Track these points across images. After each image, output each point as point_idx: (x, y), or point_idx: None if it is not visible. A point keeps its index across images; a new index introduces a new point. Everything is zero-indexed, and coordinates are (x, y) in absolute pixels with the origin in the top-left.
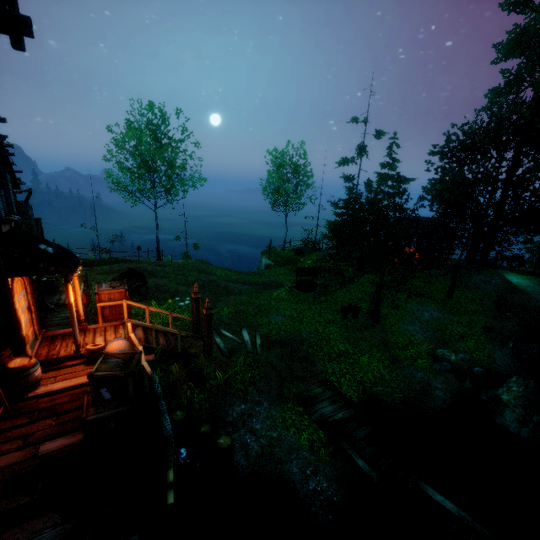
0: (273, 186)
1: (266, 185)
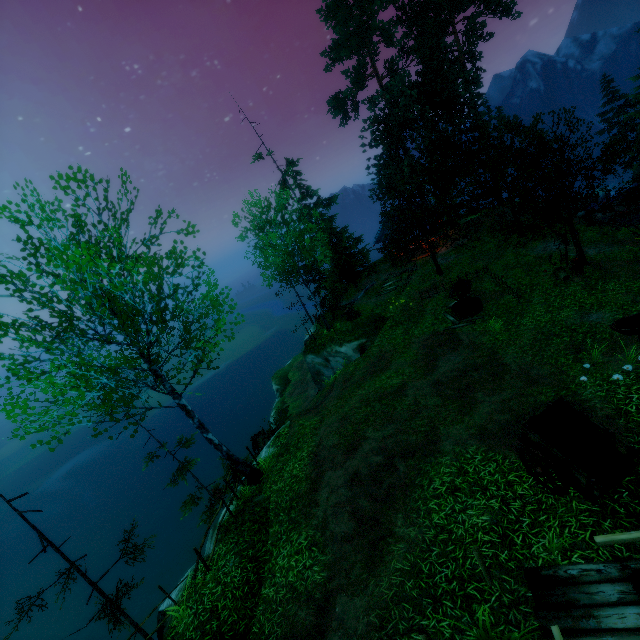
0: (279, 254)
1: (275, 256)
